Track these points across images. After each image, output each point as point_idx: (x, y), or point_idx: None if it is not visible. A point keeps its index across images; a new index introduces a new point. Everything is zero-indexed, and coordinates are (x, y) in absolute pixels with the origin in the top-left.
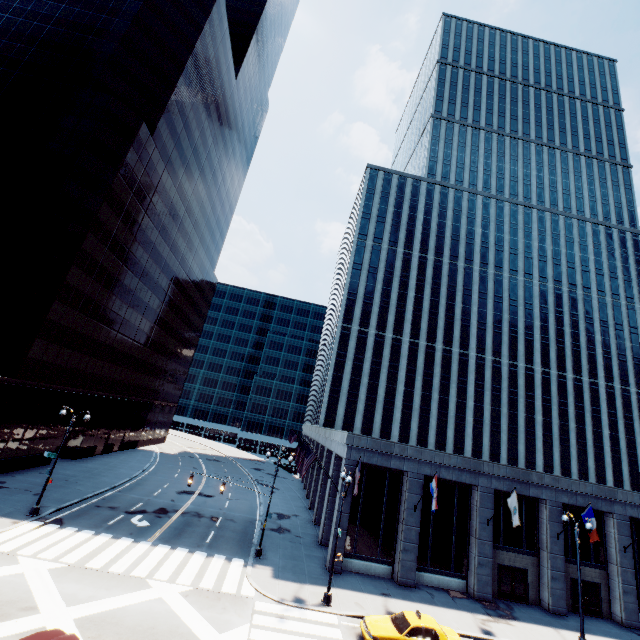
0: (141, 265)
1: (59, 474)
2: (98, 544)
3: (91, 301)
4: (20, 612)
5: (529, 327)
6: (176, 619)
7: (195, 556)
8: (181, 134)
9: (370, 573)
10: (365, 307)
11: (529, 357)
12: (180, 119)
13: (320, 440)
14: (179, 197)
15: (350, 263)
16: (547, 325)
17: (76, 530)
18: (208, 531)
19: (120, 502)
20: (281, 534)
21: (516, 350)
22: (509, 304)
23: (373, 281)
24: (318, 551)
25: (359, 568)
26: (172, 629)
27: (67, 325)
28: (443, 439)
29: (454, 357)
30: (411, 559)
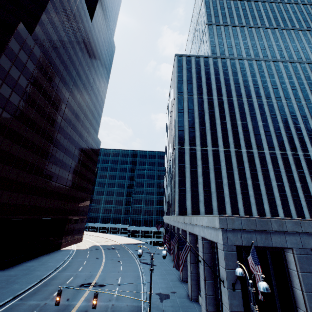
0: (39, 126)
1: None
2: None
3: None
4: None
5: (298, 129)
6: None
7: None
8: (56, 43)
9: None
10: (191, 134)
11: (304, 147)
12: (54, 32)
13: (179, 225)
14: (63, 85)
15: (176, 109)
16: (309, 126)
17: None
18: None
19: None
20: None
21: (294, 144)
22: (281, 117)
23: (192, 117)
24: None
25: None
26: None
27: None
28: (262, 211)
29: (255, 155)
30: None
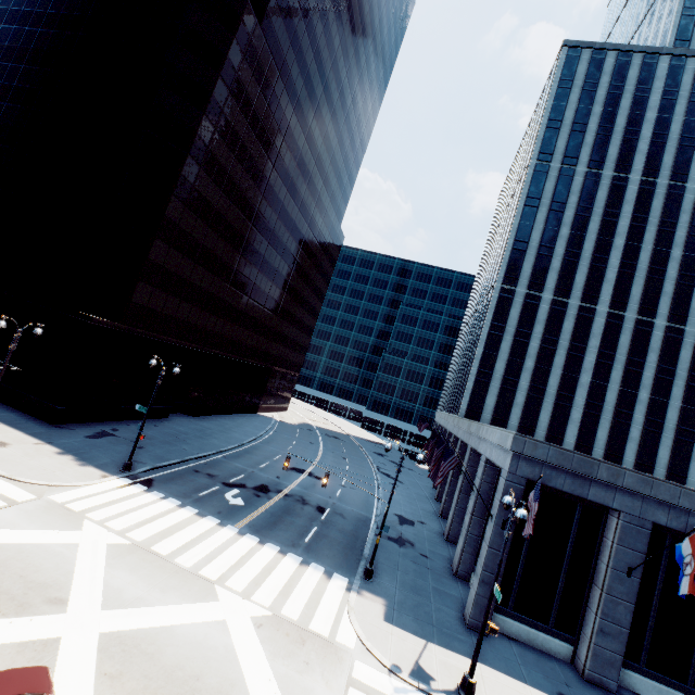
0: (253, 207)
1: (172, 429)
2: (177, 520)
3: (197, 244)
4: (44, 605)
5: None
6: (234, 668)
7: (286, 560)
8: (298, 27)
9: (534, 645)
10: (539, 261)
11: None
12: (297, 3)
13: (460, 434)
14: (297, 120)
15: (521, 198)
16: None
17: (161, 497)
18: (309, 525)
19: (221, 470)
20: (401, 548)
21: None
22: None
23: (556, 223)
24: (452, 586)
25: (516, 633)
26: (223, 687)
27: (172, 270)
28: (650, 459)
29: (687, 340)
30: (613, 649)
